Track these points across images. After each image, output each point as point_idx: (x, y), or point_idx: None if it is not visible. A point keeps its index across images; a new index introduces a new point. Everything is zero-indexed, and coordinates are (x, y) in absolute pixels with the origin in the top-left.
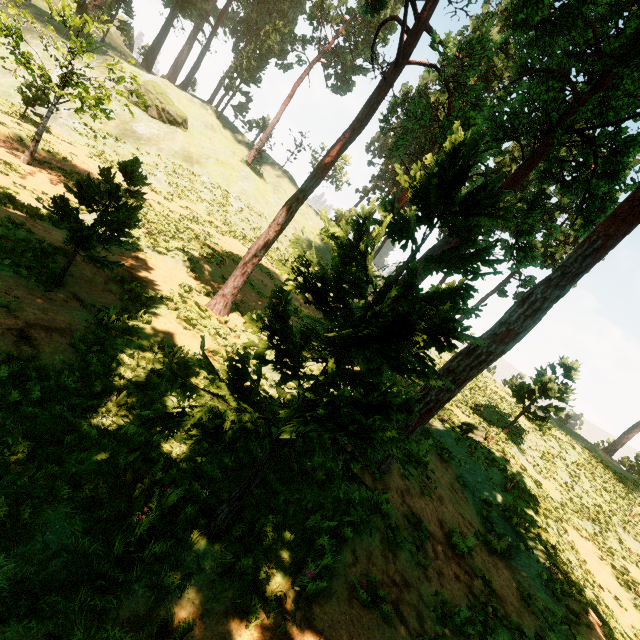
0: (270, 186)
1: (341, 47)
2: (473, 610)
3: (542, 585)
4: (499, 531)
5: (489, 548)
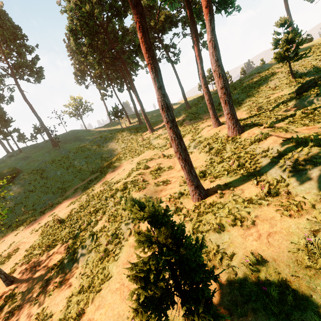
0: (76, 142)
1: (15, 63)
2: None
3: None
4: None
5: None
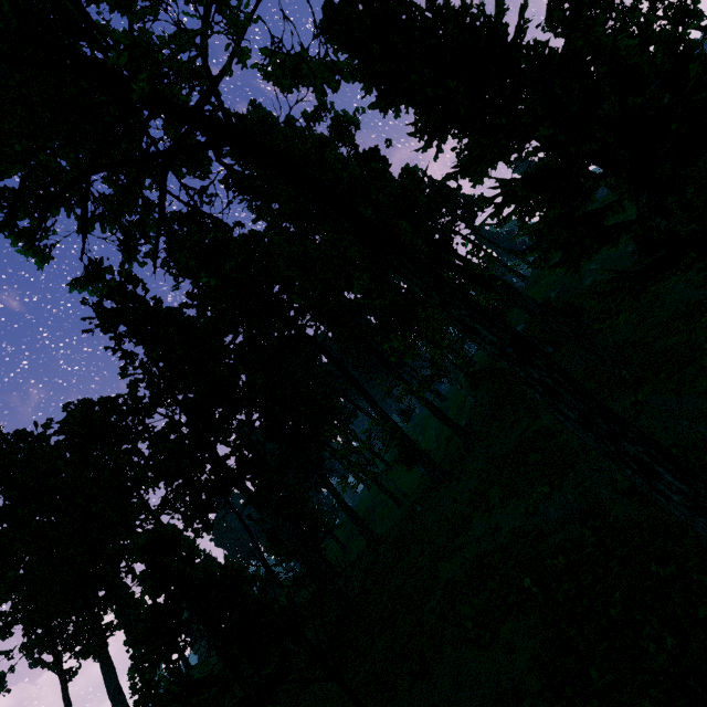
0: None
1: None
2: None
3: None
4: None
5: None
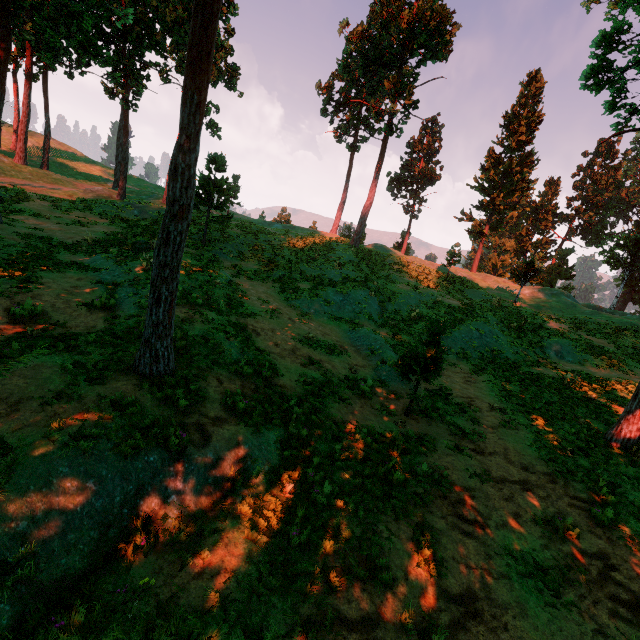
0: None
1: None
2: (5, 340)
3: (136, 307)
4: (120, 297)
5: (92, 308)
